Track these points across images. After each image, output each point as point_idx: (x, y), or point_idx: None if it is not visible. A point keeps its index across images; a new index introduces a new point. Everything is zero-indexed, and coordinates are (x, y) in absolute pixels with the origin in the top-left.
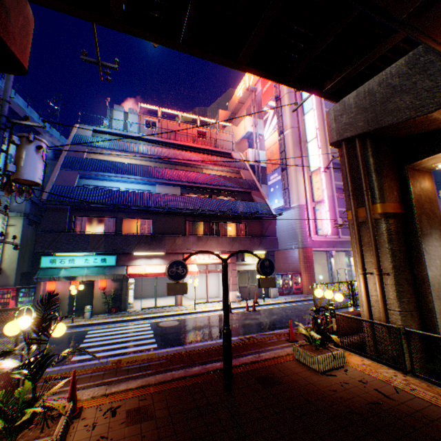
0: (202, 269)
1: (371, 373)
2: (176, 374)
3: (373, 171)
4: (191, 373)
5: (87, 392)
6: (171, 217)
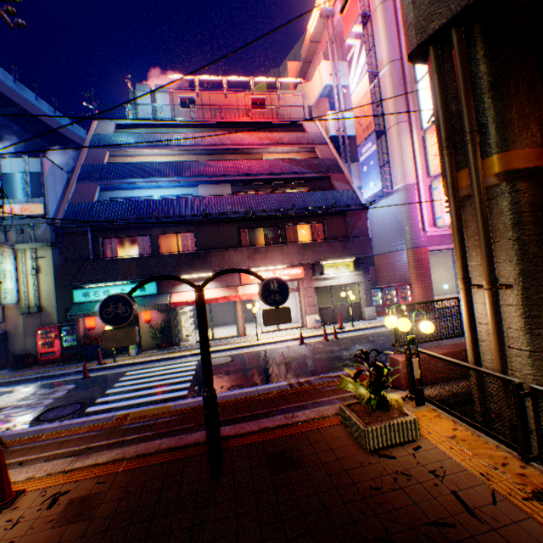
0: None
1: (459, 456)
2: (165, 444)
3: (486, 90)
4: (184, 443)
5: (46, 466)
6: (219, 226)
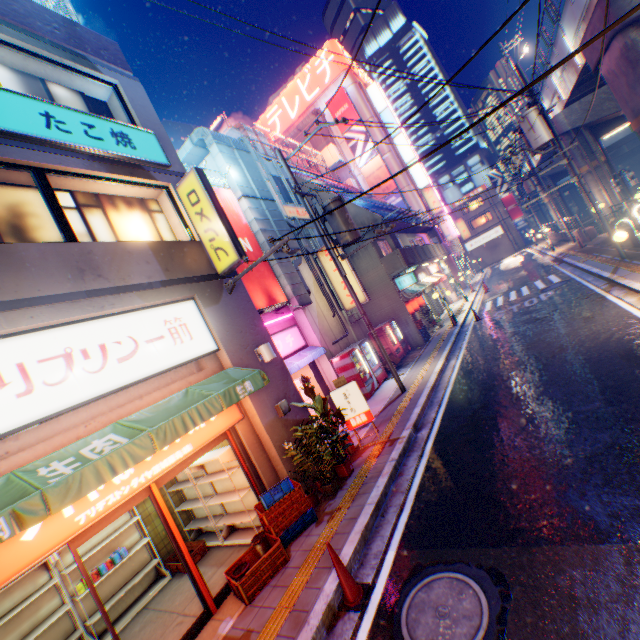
0: None
1: None
2: None
3: (592, 143)
4: None
5: None
6: (402, 236)
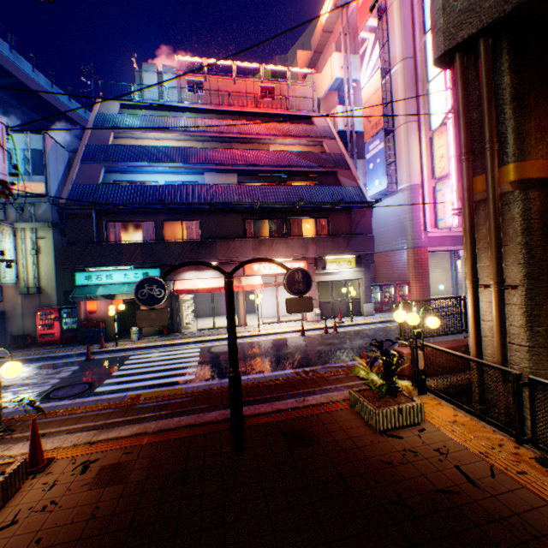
0: (273, 281)
1: (460, 438)
2: (184, 421)
3: (508, 101)
4: (203, 421)
5: (71, 438)
6: (225, 216)
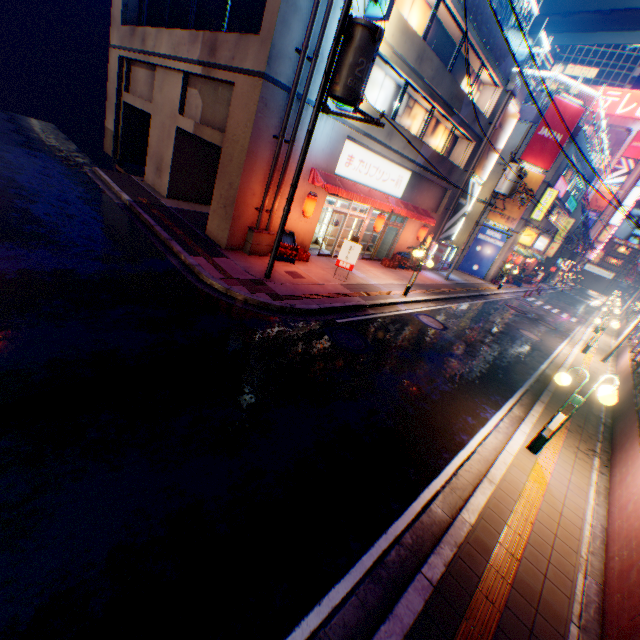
0: None
1: None
2: None
3: None
4: None
5: None
6: None
